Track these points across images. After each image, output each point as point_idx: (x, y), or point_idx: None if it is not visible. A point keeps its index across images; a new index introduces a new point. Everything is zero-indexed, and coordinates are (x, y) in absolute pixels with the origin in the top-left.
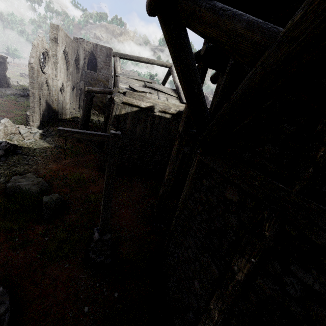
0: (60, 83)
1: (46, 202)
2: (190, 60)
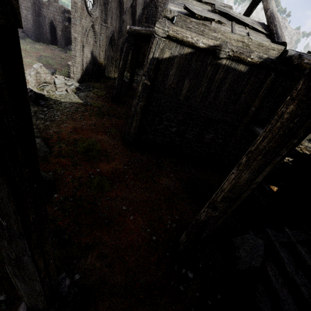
0: (110, 32)
1: None
2: None
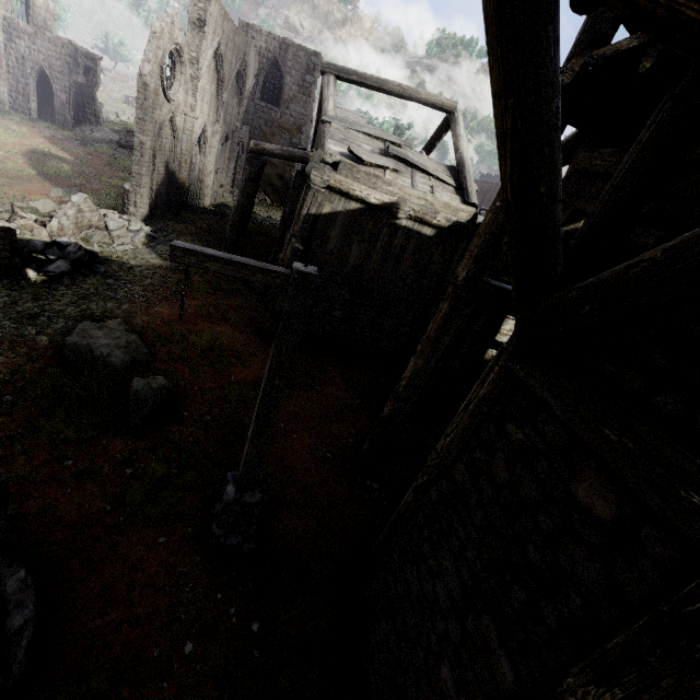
0: (200, 126)
1: (138, 392)
2: (549, 98)
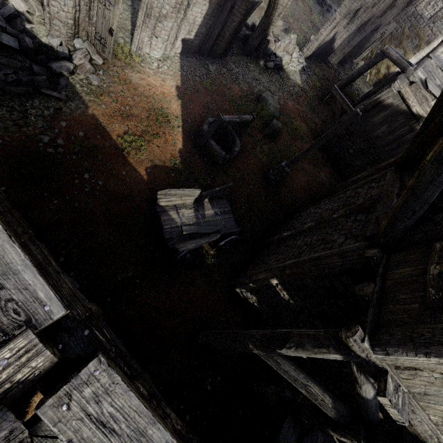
0: (369, 16)
1: (273, 124)
2: None
